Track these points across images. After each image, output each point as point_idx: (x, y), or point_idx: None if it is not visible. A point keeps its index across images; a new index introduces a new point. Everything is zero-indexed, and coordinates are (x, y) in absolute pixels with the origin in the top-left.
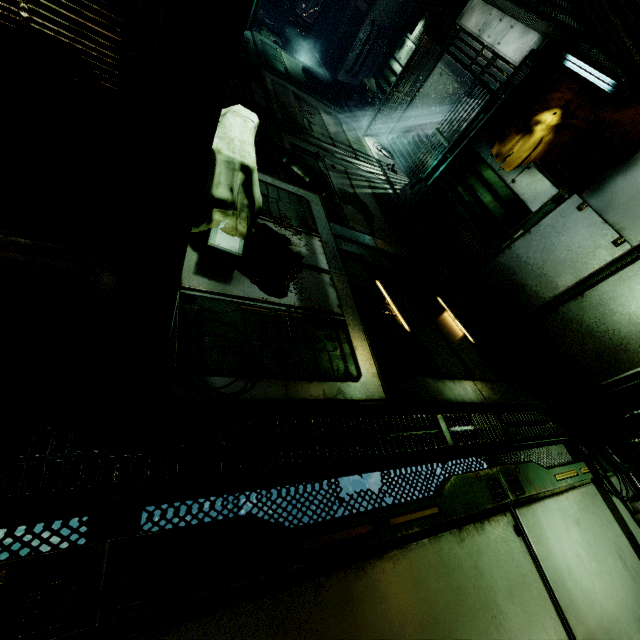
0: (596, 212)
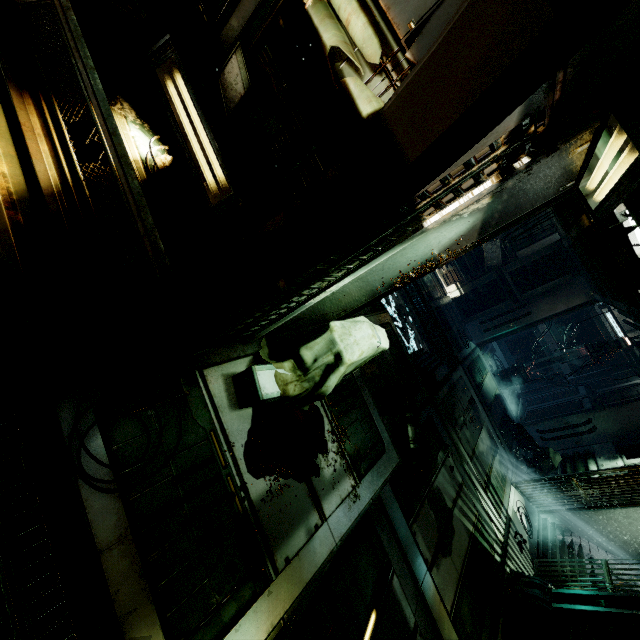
0: None
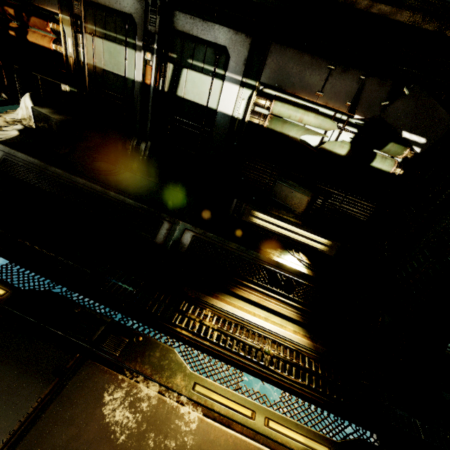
0: None
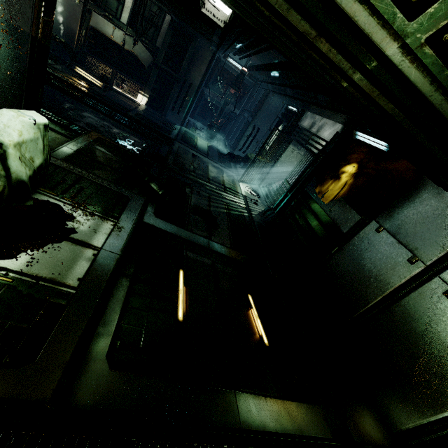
0: (391, 234)
